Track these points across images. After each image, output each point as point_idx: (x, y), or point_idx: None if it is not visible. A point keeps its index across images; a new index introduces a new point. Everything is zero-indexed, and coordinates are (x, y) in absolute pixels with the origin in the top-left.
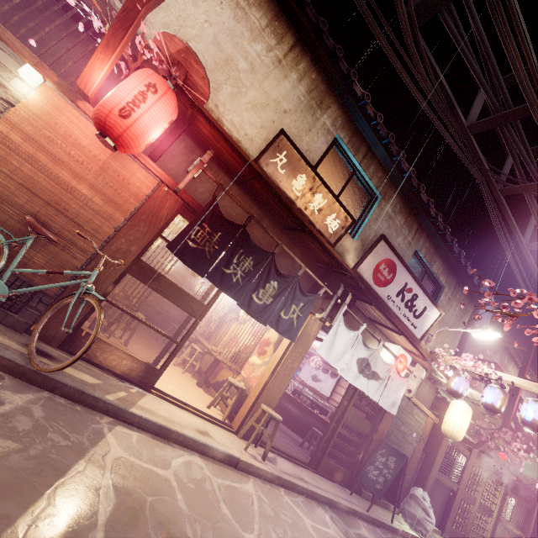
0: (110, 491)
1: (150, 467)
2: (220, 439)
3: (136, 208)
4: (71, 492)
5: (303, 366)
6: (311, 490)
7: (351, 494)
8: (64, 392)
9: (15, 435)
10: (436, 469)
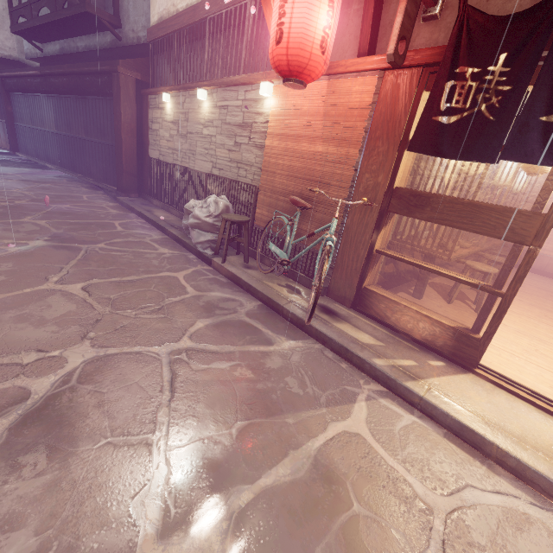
0: (304, 460)
1: (401, 471)
2: None
3: (366, 129)
4: (261, 434)
5: None
6: None
7: None
8: (332, 347)
9: (259, 368)
10: None
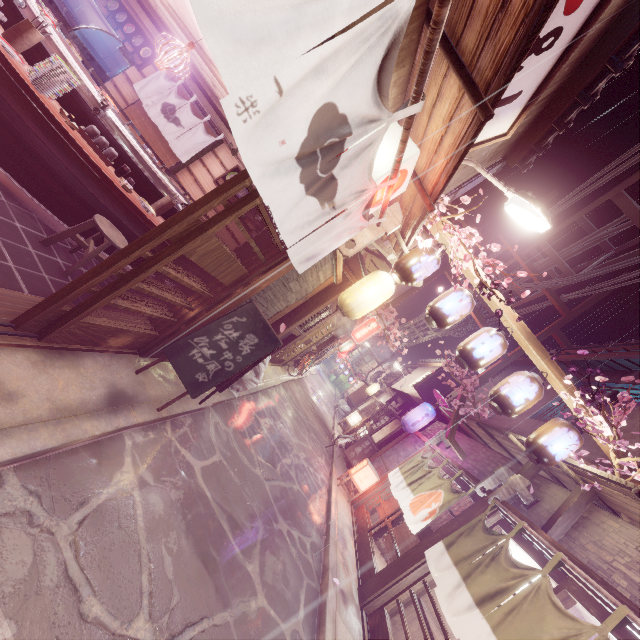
0: None
1: None
2: None
3: None
4: None
5: (153, 71)
6: None
7: (138, 374)
8: None
9: None
10: (296, 326)
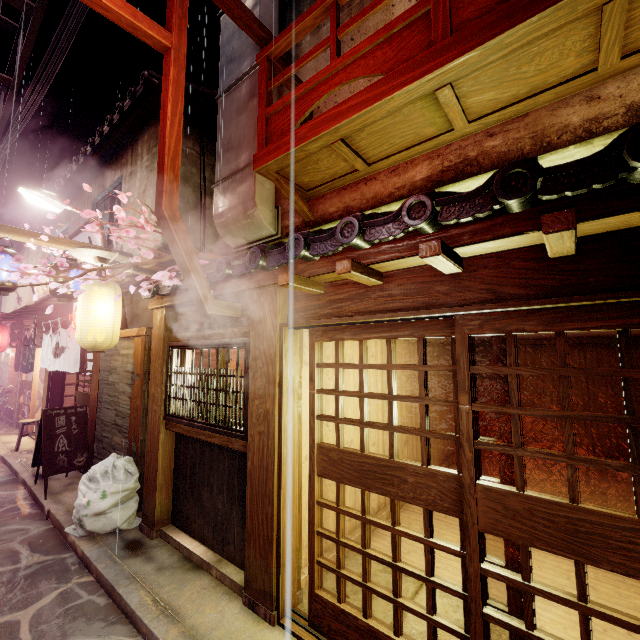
0: None
1: None
2: (13, 444)
3: None
4: None
5: None
6: (11, 464)
7: (66, 476)
8: None
9: None
10: (155, 413)
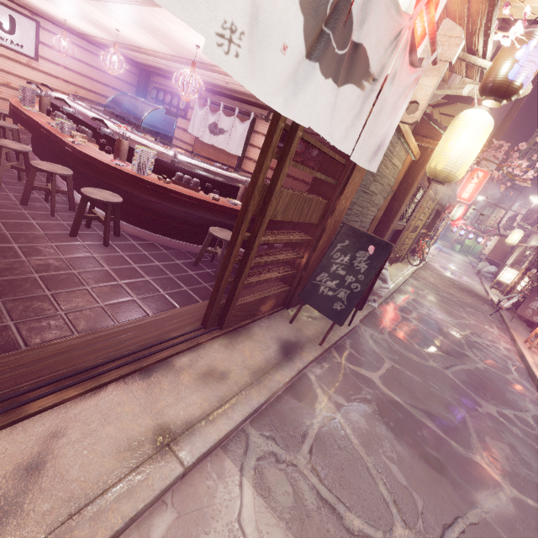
0: None
1: None
2: None
3: None
4: None
5: (192, 112)
6: (194, 462)
7: (292, 323)
8: None
9: None
10: (396, 221)
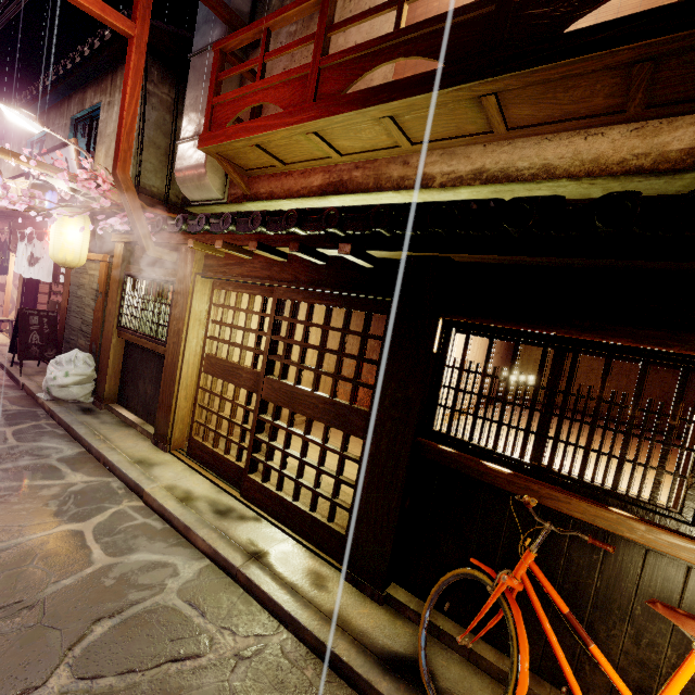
0: None
1: None
2: None
3: None
4: None
5: None
6: None
7: (38, 366)
8: None
9: None
10: (110, 323)
